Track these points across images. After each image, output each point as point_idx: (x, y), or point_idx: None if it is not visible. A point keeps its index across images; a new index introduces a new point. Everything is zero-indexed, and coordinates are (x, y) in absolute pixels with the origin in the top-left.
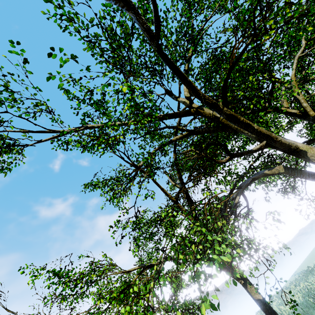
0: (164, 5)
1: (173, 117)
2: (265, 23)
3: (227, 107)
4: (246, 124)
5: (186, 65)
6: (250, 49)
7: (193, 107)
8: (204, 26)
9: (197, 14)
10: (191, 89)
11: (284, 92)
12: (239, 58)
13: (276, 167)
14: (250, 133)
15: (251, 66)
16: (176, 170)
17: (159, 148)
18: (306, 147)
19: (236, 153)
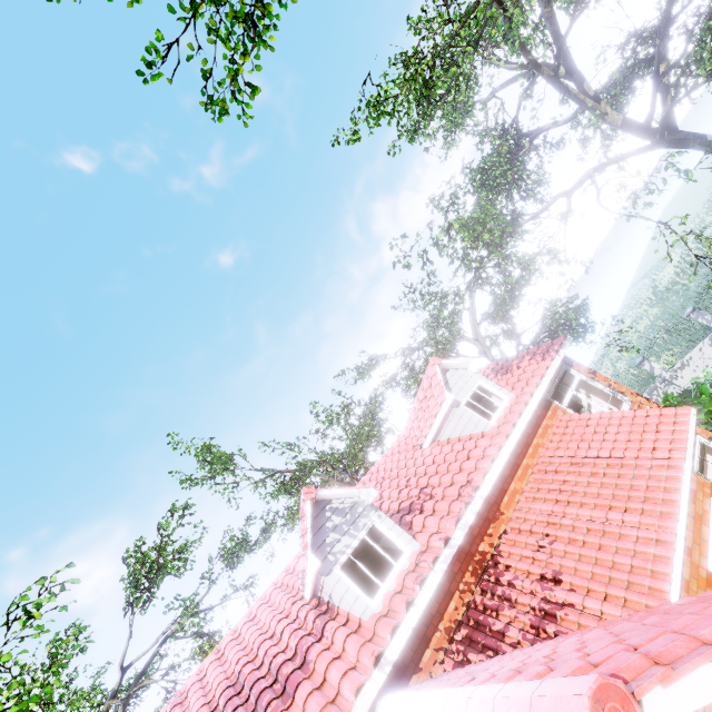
0: None
1: None
2: None
3: None
4: None
5: None
6: None
7: None
8: None
9: None
10: None
11: None
12: None
13: None
14: None
15: None
16: None
17: None
18: None
19: None
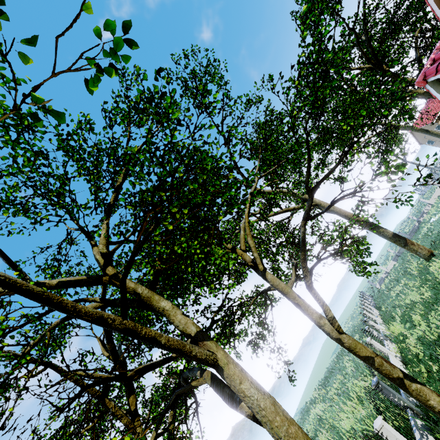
0: (71, 121)
1: (74, 286)
2: (172, 208)
3: (123, 315)
4: (150, 340)
5: (112, 197)
6: (155, 236)
7: (107, 274)
8: (141, 147)
9: (139, 124)
10: (52, 306)
11: (218, 262)
12: (141, 246)
13: (206, 372)
14: (158, 347)
15: (190, 215)
16: (106, 339)
17: (62, 322)
18: (224, 361)
19: (150, 366)
